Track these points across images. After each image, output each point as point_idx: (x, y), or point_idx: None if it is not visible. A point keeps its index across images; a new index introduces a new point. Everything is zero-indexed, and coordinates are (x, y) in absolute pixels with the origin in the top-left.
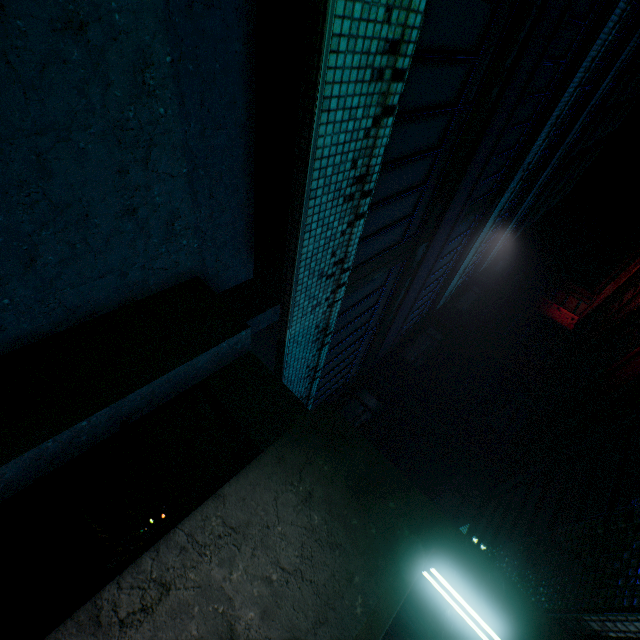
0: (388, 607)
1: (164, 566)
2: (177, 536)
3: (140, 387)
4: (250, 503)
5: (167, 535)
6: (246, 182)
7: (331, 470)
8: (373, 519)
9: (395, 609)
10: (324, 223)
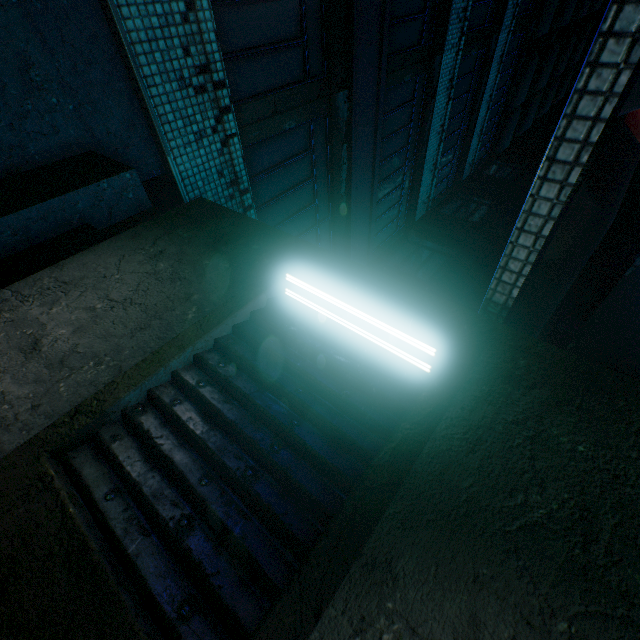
0: (227, 311)
1: None
2: (2, 294)
3: (4, 216)
4: (91, 266)
5: None
6: (105, 28)
7: (191, 236)
8: (229, 259)
9: (235, 311)
10: None
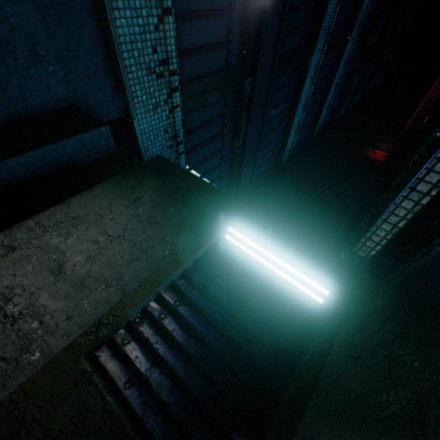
0: (191, 250)
1: (14, 239)
2: (28, 224)
3: (16, 156)
4: (90, 205)
5: (20, 224)
6: (91, 20)
7: (158, 187)
8: (187, 208)
9: (196, 251)
10: (131, 6)
